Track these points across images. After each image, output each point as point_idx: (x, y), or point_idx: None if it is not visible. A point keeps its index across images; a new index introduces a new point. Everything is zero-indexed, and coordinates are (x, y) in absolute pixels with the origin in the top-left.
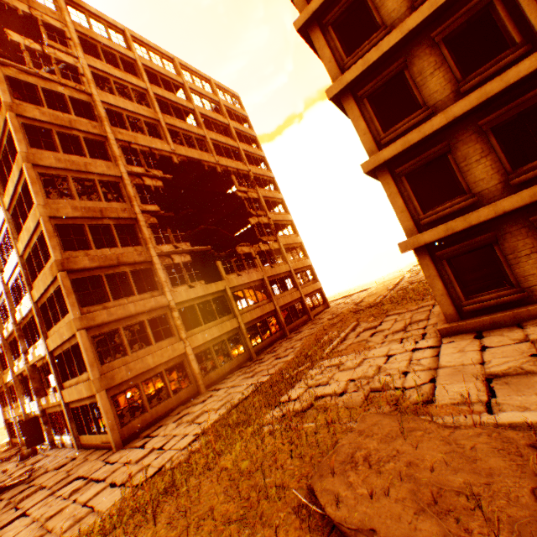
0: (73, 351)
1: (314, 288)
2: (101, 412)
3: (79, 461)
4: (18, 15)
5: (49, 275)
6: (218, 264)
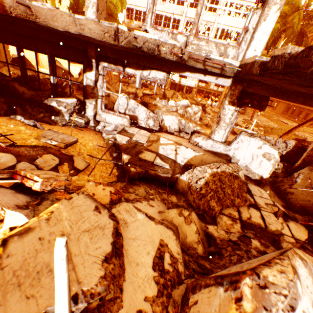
0: None
1: None
2: None
3: None
4: None
5: None
6: None
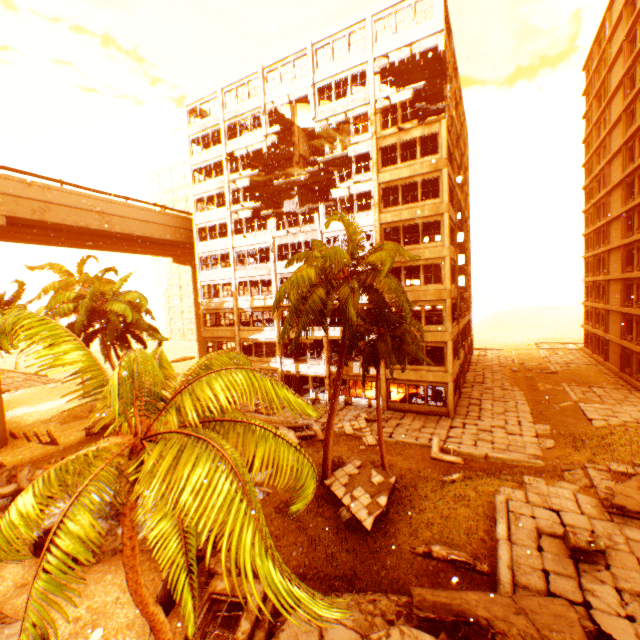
0: (425, 349)
1: (471, 337)
2: (448, 394)
3: (422, 418)
4: (432, 56)
5: (429, 294)
6: (461, 306)
